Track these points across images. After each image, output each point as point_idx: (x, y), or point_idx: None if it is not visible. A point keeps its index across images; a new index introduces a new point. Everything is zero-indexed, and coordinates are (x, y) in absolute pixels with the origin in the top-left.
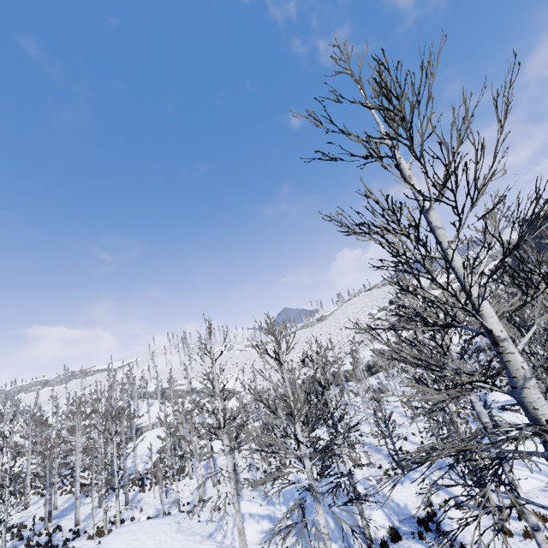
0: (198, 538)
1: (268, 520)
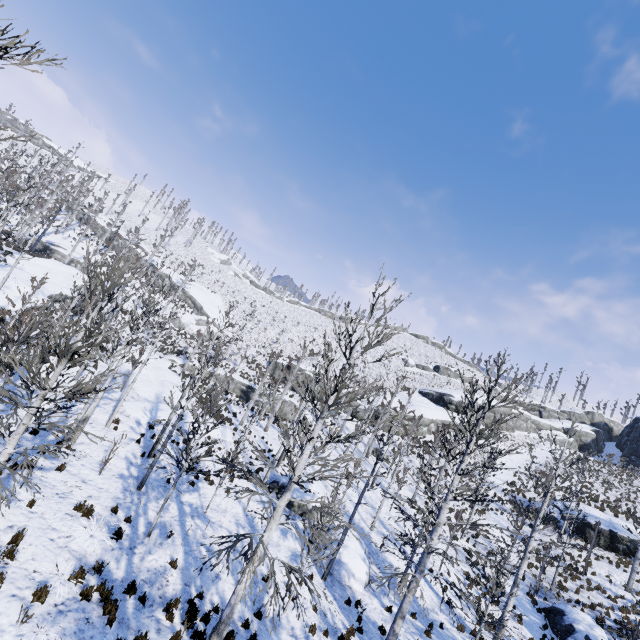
0: None
1: None
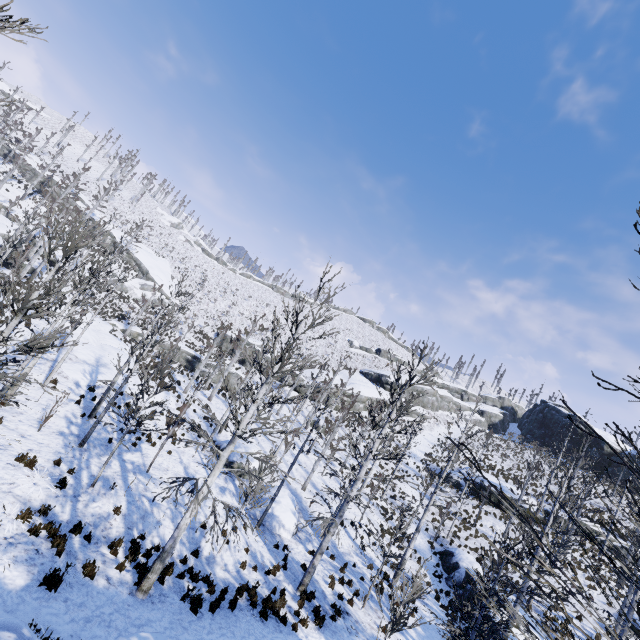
0: None
1: None
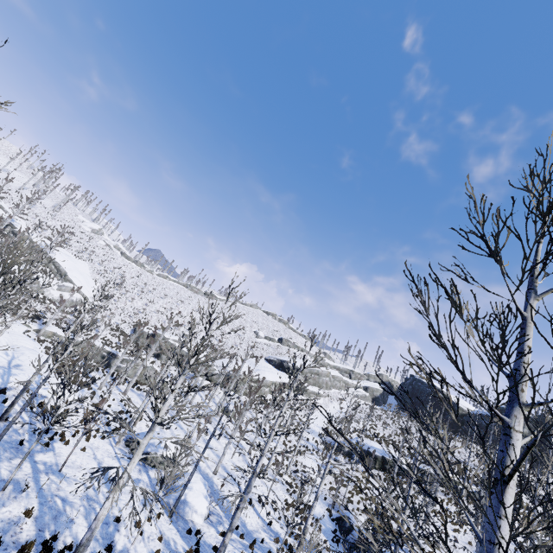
0: None
1: None
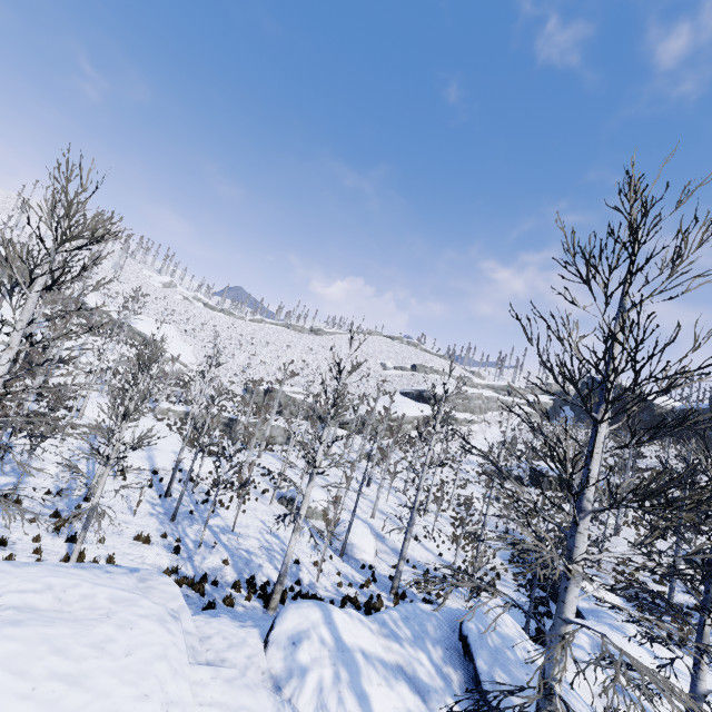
0: (266, 703)
1: (406, 682)
